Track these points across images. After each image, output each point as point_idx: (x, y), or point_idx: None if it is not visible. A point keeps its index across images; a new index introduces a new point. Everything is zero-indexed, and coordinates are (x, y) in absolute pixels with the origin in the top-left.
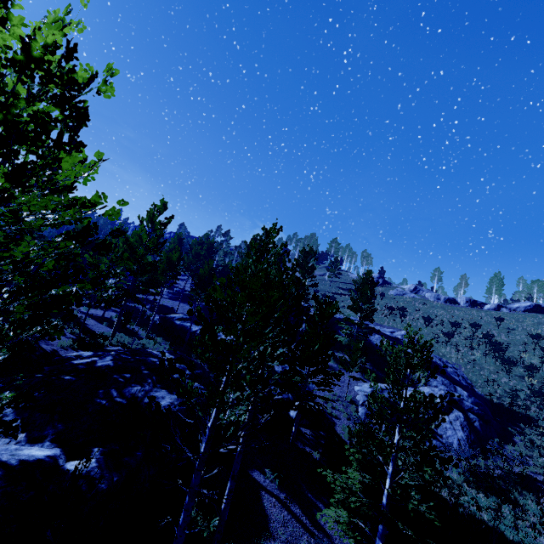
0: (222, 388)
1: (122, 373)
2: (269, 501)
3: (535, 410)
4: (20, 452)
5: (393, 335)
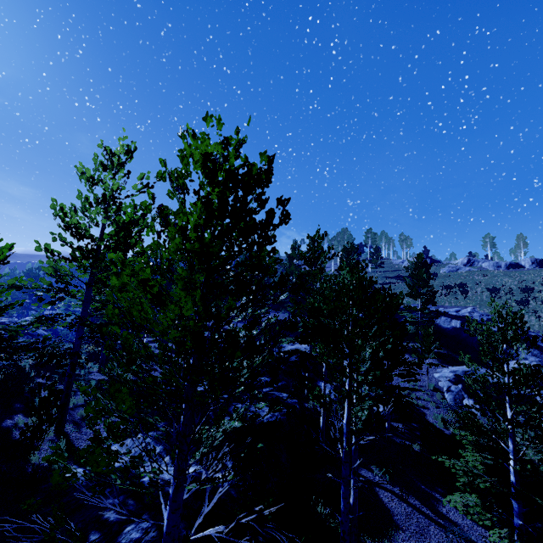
0: (347, 388)
1: None
2: (386, 495)
3: None
4: None
5: (460, 314)
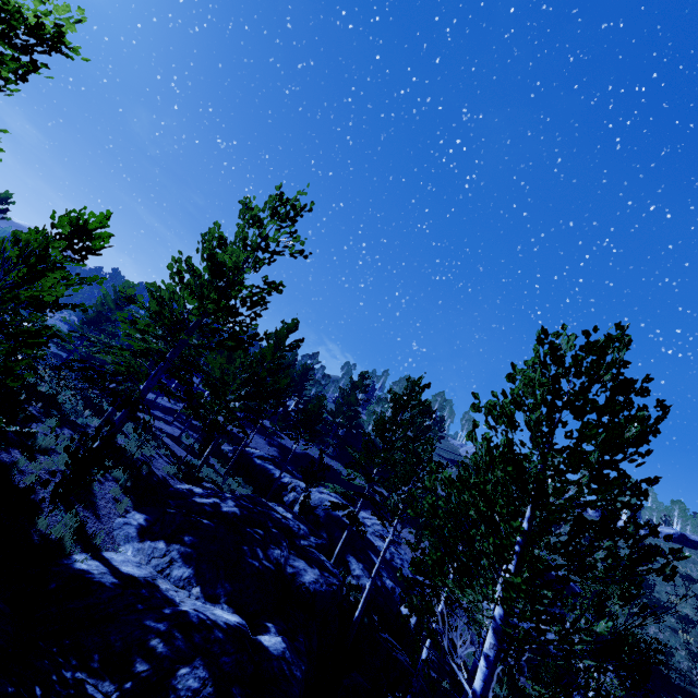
0: (499, 592)
1: (253, 527)
2: None
3: (693, 680)
4: (215, 612)
5: None
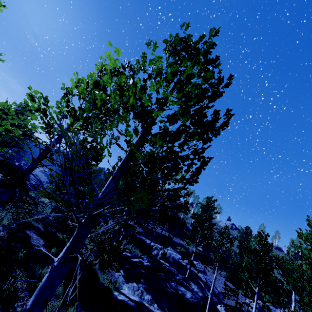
0: (294, 303)
1: (158, 272)
2: None
3: None
4: None
5: None
